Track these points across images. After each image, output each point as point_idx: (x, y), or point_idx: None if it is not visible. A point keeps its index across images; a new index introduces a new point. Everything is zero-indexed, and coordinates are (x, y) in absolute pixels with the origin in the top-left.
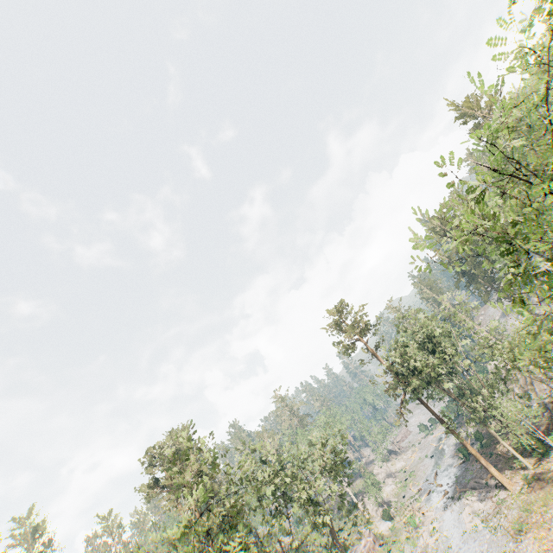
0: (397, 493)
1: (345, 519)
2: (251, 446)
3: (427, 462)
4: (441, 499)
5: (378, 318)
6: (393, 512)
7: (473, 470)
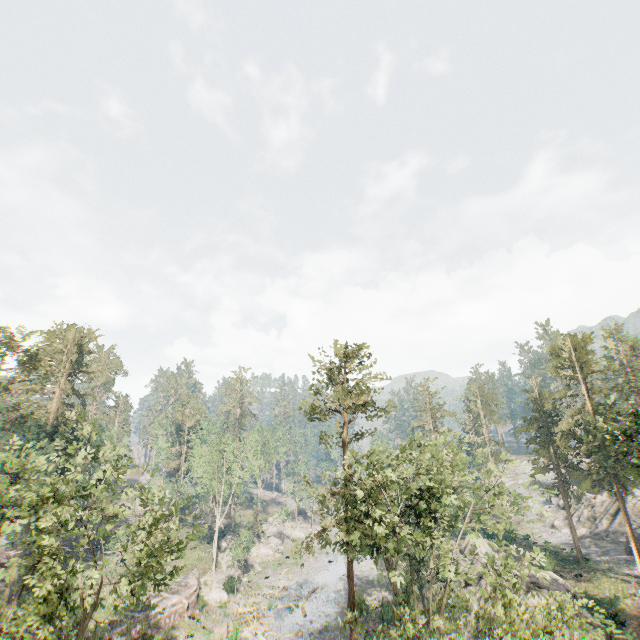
0: (268, 563)
1: (198, 543)
2: (85, 431)
3: (321, 561)
4: (289, 635)
5: (390, 405)
6: (241, 585)
7: (347, 639)
